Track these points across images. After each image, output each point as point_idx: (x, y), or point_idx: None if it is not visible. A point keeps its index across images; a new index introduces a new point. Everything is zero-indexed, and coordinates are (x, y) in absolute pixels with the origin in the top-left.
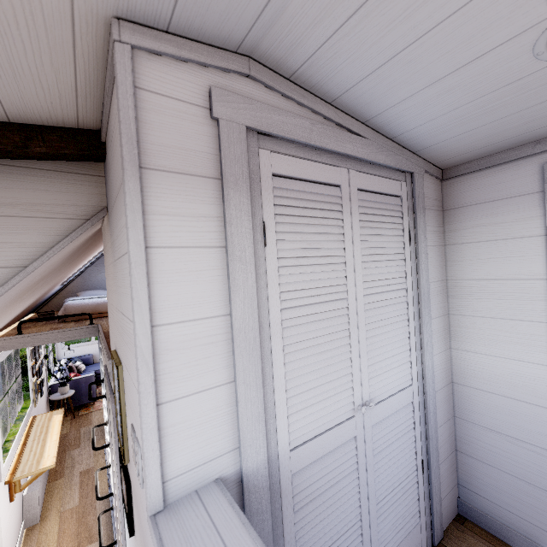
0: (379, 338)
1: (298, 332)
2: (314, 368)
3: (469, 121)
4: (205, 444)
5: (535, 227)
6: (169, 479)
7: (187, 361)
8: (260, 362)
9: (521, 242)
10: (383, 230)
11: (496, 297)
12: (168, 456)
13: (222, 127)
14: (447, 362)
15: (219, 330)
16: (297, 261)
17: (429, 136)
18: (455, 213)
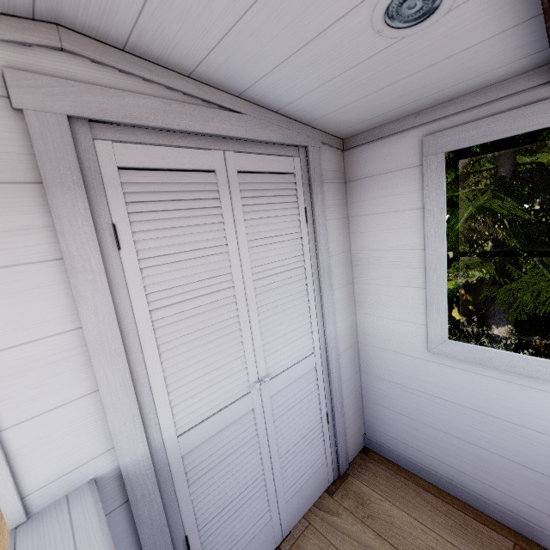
0: (275, 317)
1: (175, 329)
2: (198, 359)
3: (345, 95)
4: (71, 454)
5: (416, 200)
6: (31, 493)
7: (32, 383)
8: (127, 367)
9: (406, 214)
10: (274, 211)
11: (388, 266)
12: (25, 474)
13: (30, 120)
14: (352, 326)
15: (69, 345)
16: (165, 258)
17: (313, 108)
18: (355, 185)
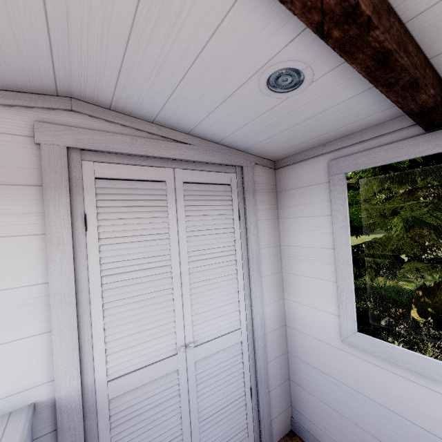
0: (205, 293)
1: (119, 293)
2: (134, 319)
3: (263, 132)
4: (22, 378)
5: (327, 209)
6: None
7: (6, 318)
8: (75, 317)
9: (320, 219)
10: (211, 211)
11: (307, 261)
12: None
13: (43, 149)
14: (280, 310)
15: (38, 294)
16: (119, 239)
17: (243, 141)
18: (283, 194)
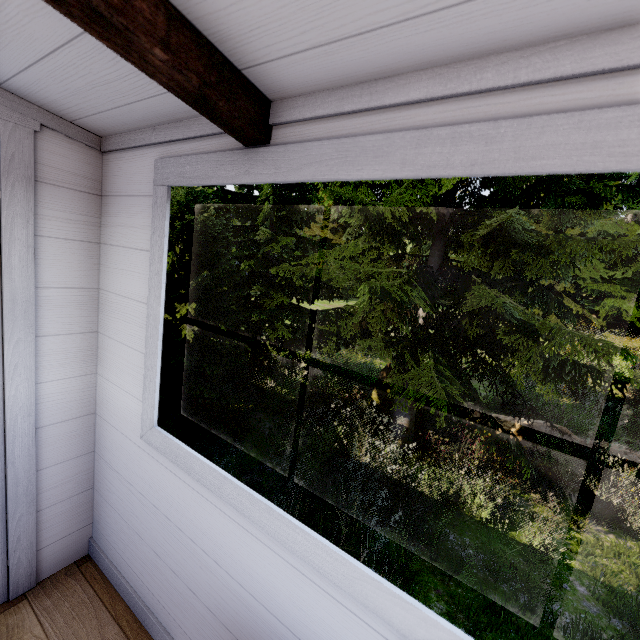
0: None
1: None
2: None
3: None
4: None
5: (149, 240)
6: None
7: None
8: None
9: (141, 255)
10: None
11: (124, 319)
12: None
13: None
14: (86, 390)
15: None
16: None
17: None
18: (108, 202)
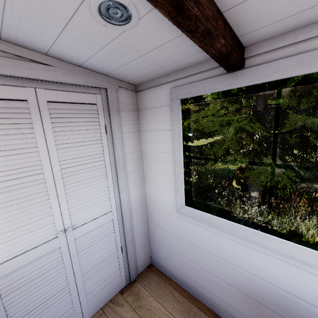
0: (79, 191)
1: None
2: (11, 219)
3: (116, 60)
4: None
5: (169, 125)
6: None
7: None
8: None
9: (165, 132)
10: (79, 127)
11: (158, 162)
12: None
13: None
14: (142, 195)
15: None
16: None
17: (102, 66)
18: (142, 113)
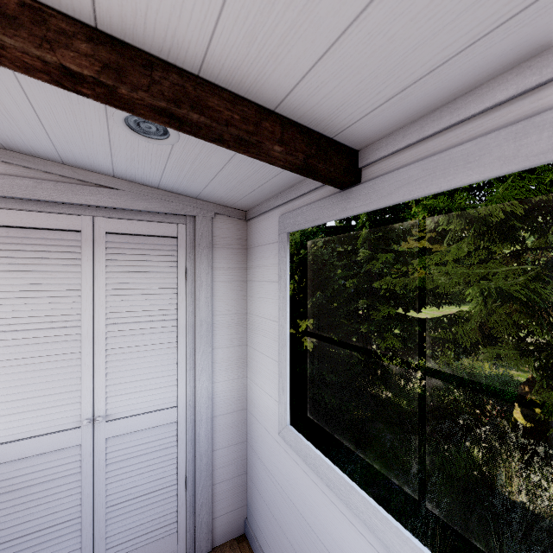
0: (128, 362)
1: (6, 352)
2: (25, 383)
3: (193, 179)
4: None
5: (277, 274)
6: None
7: None
8: None
9: (272, 285)
10: (145, 267)
11: (263, 334)
12: None
13: None
14: (240, 390)
15: None
16: (11, 294)
17: (183, 187)
18: (251, 252)
